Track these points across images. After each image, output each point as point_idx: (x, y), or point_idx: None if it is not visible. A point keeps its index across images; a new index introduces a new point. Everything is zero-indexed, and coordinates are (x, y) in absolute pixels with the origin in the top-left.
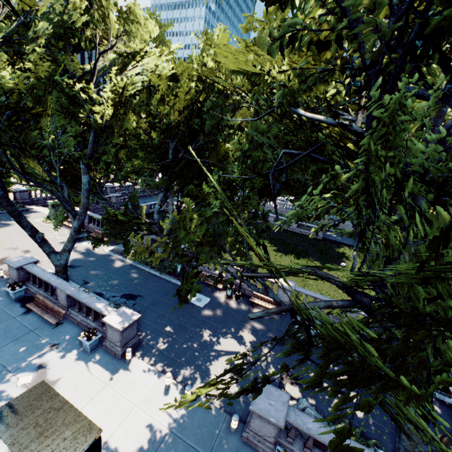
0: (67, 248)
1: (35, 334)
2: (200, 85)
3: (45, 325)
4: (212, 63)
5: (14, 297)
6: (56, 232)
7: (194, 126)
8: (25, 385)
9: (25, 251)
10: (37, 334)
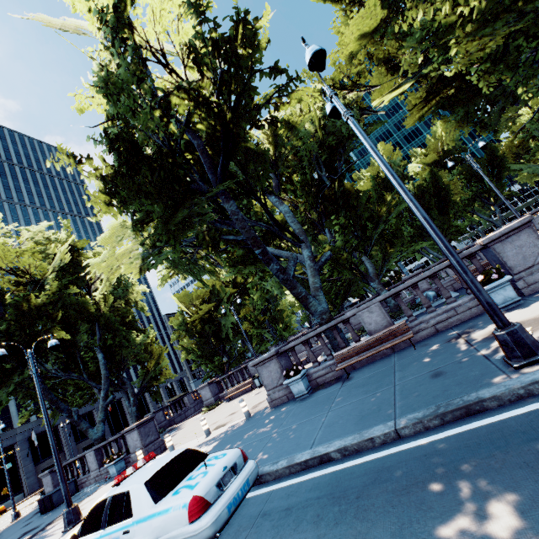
0: (317, 285)
1: (405, 360)
2: (319, 104)
3: (396, 358)
4: (319, 84)
5: (304, 388)
6: (235, 401)
7: (331, 143)
8: (536, 329)
9: (229, 415)
10: (407, 359)
